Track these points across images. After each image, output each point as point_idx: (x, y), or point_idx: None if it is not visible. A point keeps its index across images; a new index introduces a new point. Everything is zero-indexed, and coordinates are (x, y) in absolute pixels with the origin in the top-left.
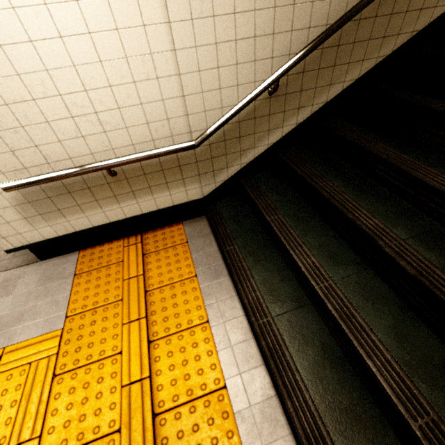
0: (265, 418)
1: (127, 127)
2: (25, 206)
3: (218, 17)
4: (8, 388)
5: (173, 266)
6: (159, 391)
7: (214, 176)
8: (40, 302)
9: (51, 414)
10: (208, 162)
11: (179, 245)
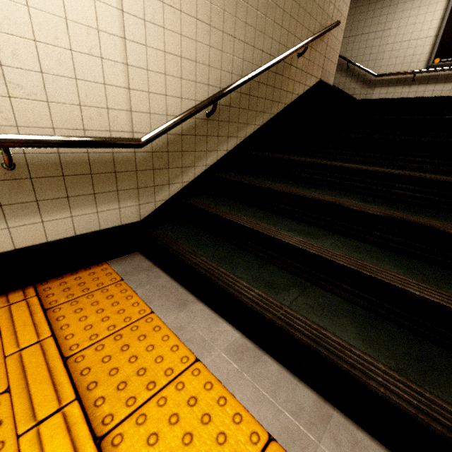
0: (346, 450)
1: (49, 102)
2: None
3: (168, 31)
4: None
5: (109, 310)
6: None
7: (155, 193)
8: None
9: None
10: (149, 173)
11: (110, 286)
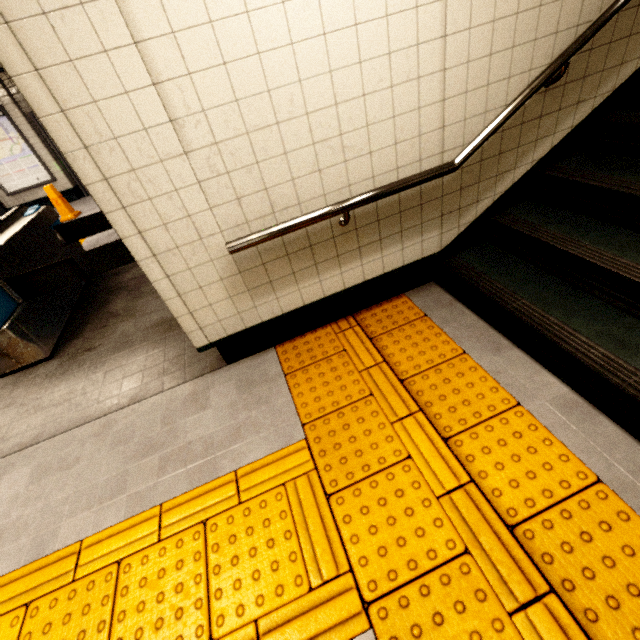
0: None
1: (371, 152)
2: (234, 279)
3: None
4: (269, 517)
5: (423, 346)
6: (498, 497)
7: (459, 217)
8: (254, 412)
9: (351, 541)
10: (455, 195)
11: (416, 321)
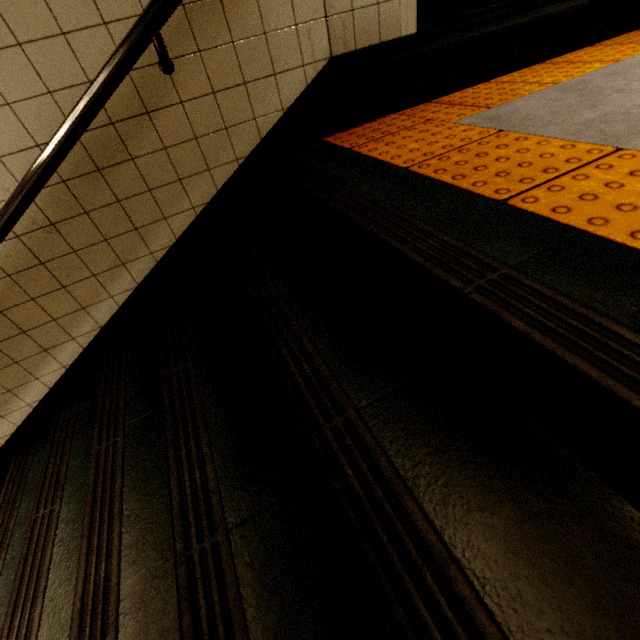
0: None
1: None
2: None
3: None
4: None
5: None
6: None
7: None
8: None
9: None
10: None
11: None
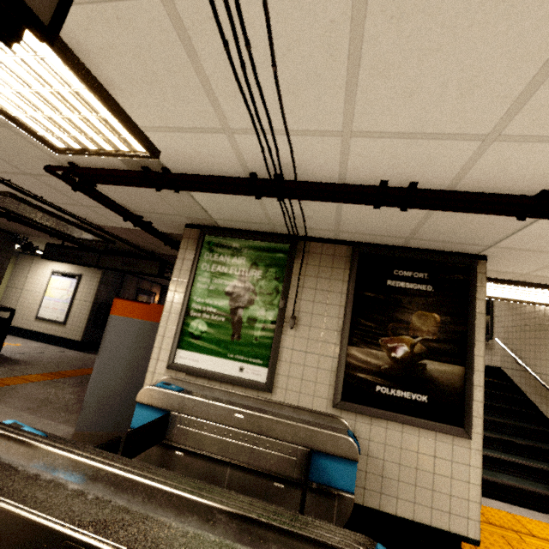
0: None
1: None
2: None
3: None
4: None
5: None
6: None
7: None
8: None
9: None
10: None
11: None
